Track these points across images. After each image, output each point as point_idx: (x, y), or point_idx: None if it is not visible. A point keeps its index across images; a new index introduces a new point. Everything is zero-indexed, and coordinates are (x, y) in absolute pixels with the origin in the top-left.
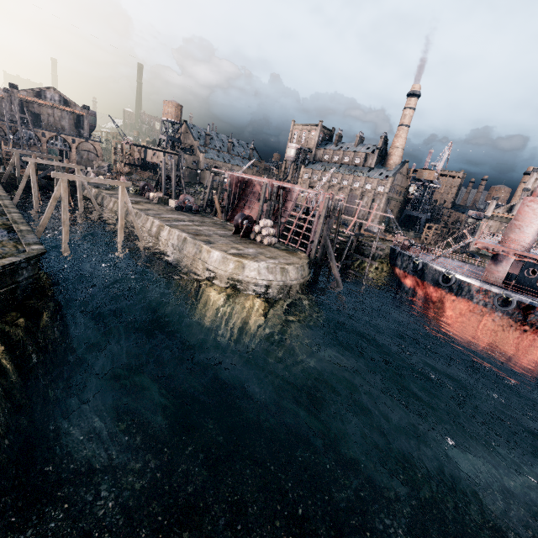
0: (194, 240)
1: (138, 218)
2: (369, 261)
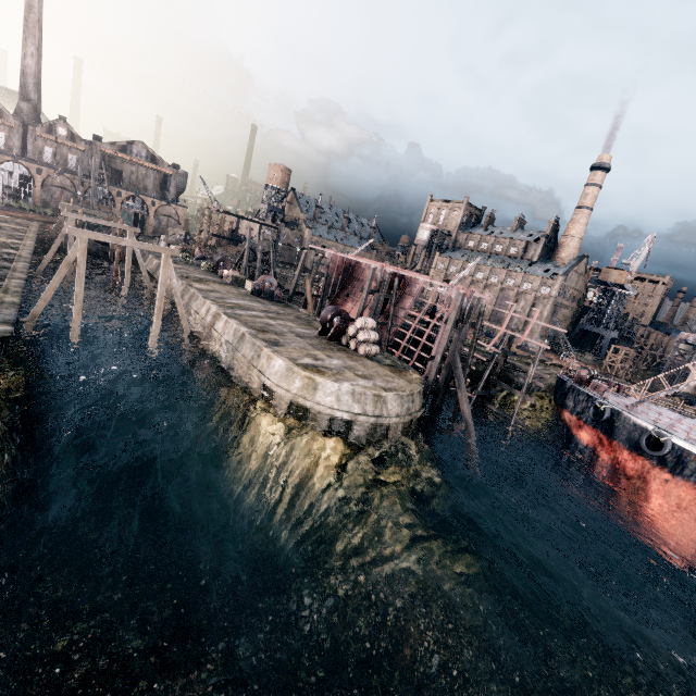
0: (253, 339)
1: (194, 300)
2: (521, 394)
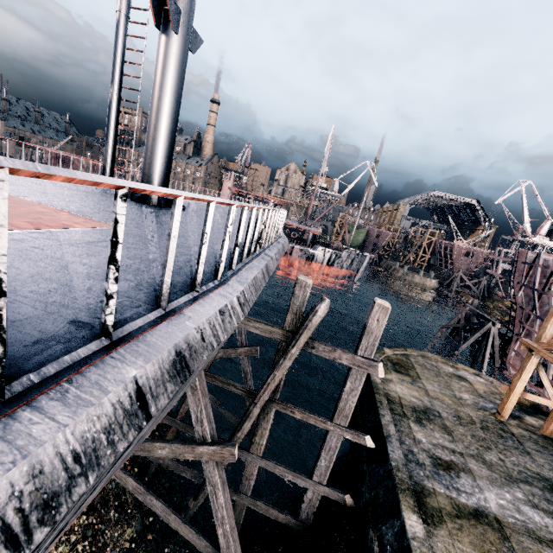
0: None
1: None
2: None
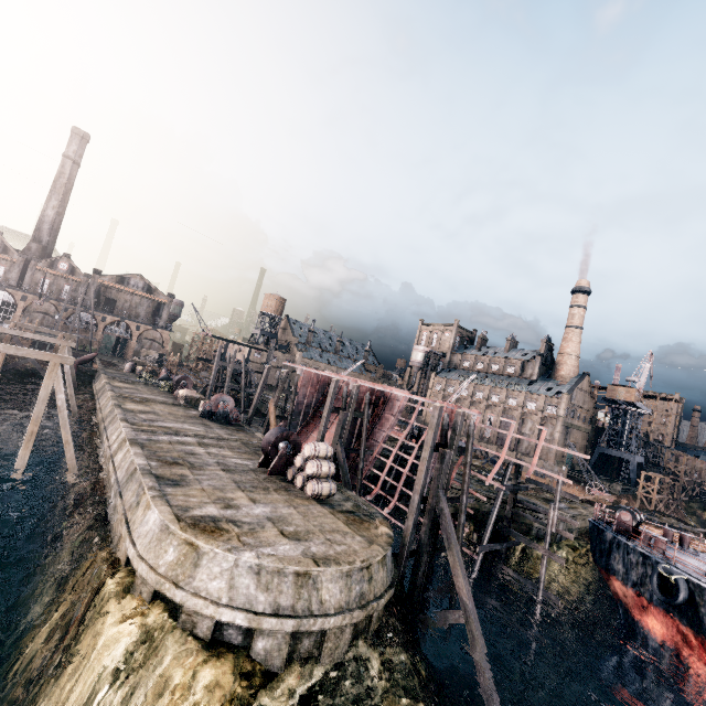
0: (140, 476)
1: (112, 423)
2: (545, 551)
